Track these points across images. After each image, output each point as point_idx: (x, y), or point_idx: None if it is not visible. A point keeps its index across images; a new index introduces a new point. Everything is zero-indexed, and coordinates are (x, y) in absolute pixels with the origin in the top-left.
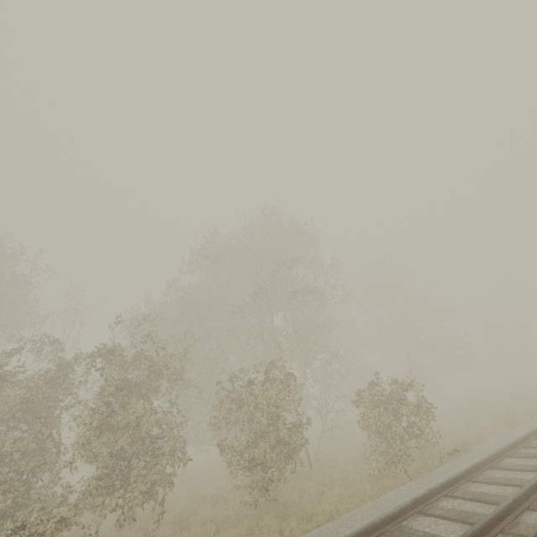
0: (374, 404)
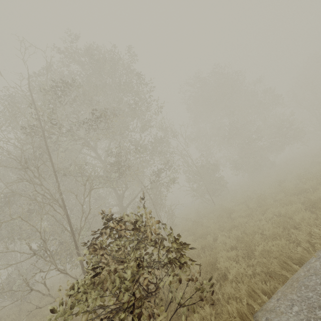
0: (98, 262)
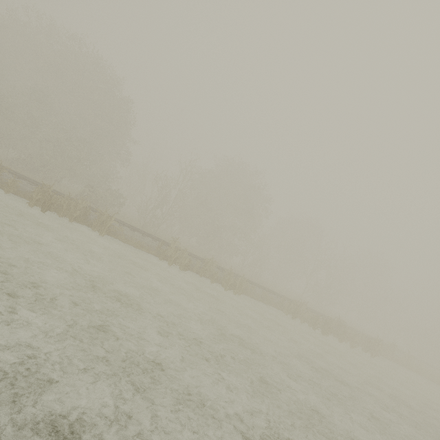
0: None
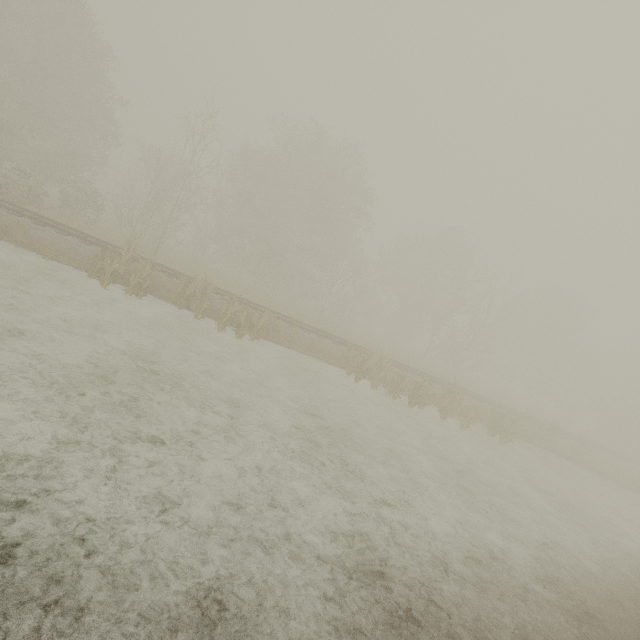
0: None
